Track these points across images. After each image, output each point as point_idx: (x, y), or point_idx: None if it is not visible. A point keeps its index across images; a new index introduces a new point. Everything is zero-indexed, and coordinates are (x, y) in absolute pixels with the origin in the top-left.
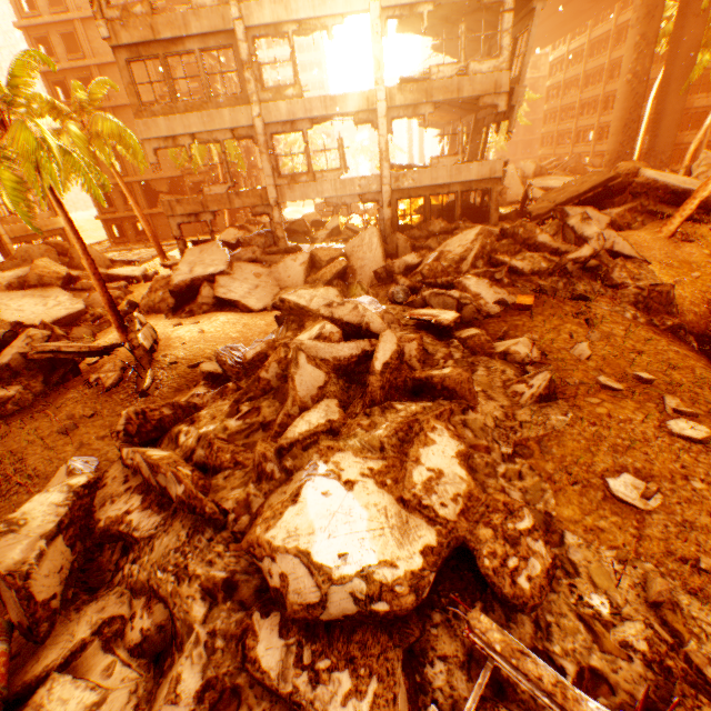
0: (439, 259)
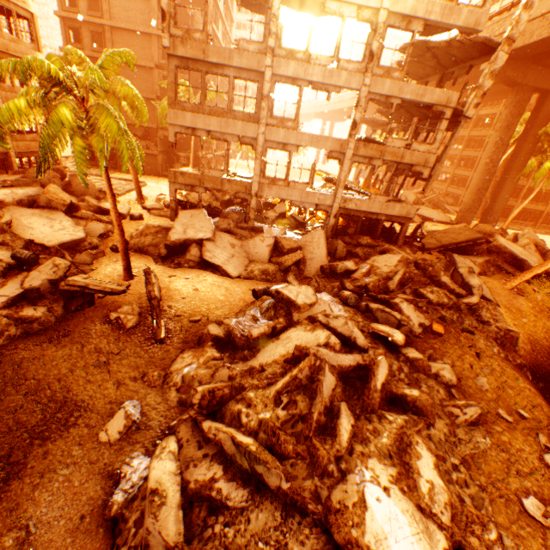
0: (370, 271)
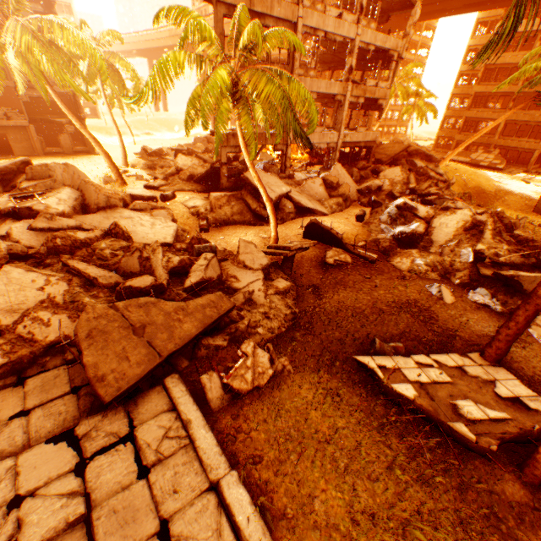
0: (390, 183)
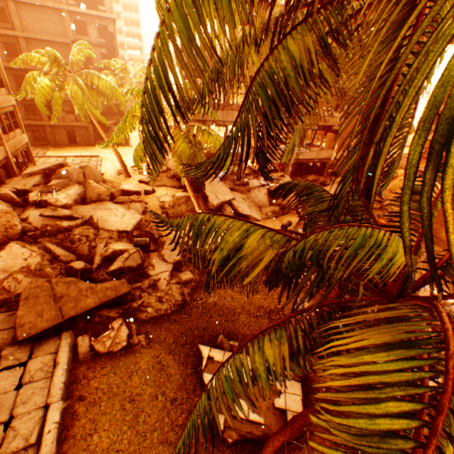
0: None
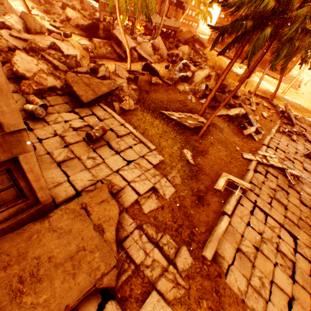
0: (182, 53)
